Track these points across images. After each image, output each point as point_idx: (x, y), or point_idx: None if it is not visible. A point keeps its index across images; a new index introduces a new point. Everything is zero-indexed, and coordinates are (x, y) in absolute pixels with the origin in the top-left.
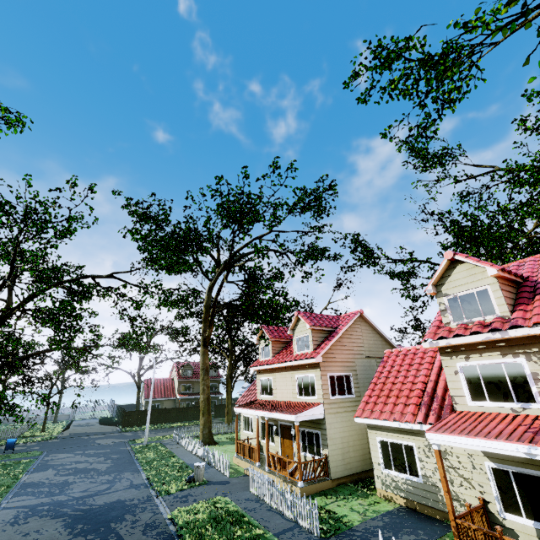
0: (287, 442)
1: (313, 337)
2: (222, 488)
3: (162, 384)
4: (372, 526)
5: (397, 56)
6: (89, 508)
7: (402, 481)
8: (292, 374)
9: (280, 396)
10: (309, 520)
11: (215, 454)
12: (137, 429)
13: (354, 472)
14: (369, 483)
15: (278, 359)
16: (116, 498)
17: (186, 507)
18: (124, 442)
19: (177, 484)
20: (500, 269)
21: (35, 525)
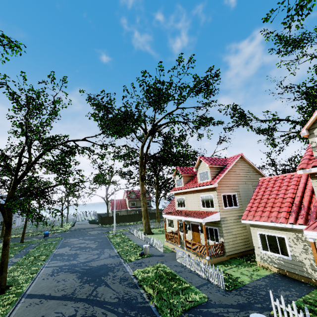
0: (196, 234)
1: (211, 171)
2: (160, 259)
3: (119, 202)
4: (258, 285)
5: None
6: (89, 268)
7: (276, 258)
8: (197, 194)
9: (190, 208)
10: (217, 279)
11: (154, 240)
12: (109, 226)
13: (240, 251)
14: (250, 258)
15: (188, 186)
16: (103, 263)
17: (141, 269)
18: (103, 233)
19: (134, 256)
20: None
21: (62, 276)
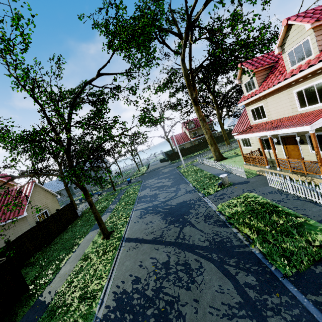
0: (291, 147)
1: (317, 36)
2: (245, 187)
3: (180, 136)
4: None
5: None
6: (170, 207)
7: None
8: (287, 92)
9: (276, 116)
10: None
11: (230, 166)
12: (177, 161)
13: None
14: None
15: (267, 85)
16: (181, 200)
17: (225, 202)
18: (174, 169)
19: (213, 188)
20: None
21: (149, 218)
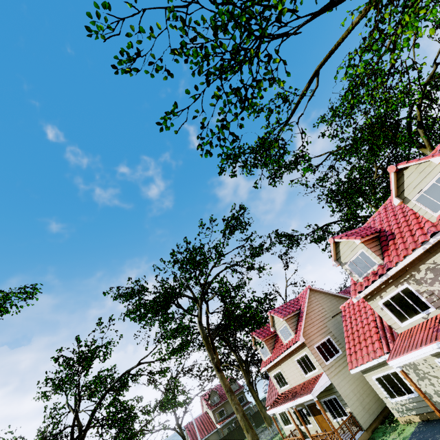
0: (319, 418)
1: (289, 325)
2: None
3: (200, 422)
4: None
5: (239, 156)
6: None
7: (407, 402)
8: (291, 360)
9: (294, 382)
10: None
11: None
12: None
13: (378, 414)
14: (392, 417)
15: (276, 353)
16: None
17: None
18: None
19: None
20: (361, 237)
21: None
